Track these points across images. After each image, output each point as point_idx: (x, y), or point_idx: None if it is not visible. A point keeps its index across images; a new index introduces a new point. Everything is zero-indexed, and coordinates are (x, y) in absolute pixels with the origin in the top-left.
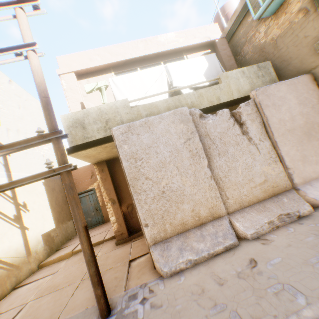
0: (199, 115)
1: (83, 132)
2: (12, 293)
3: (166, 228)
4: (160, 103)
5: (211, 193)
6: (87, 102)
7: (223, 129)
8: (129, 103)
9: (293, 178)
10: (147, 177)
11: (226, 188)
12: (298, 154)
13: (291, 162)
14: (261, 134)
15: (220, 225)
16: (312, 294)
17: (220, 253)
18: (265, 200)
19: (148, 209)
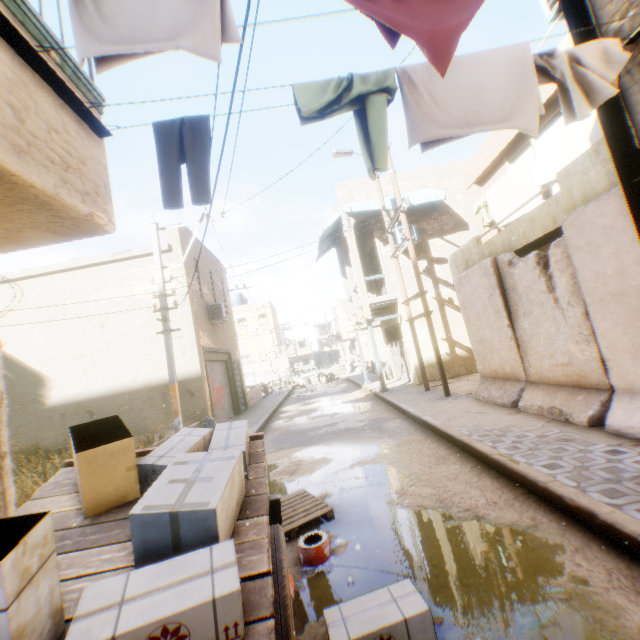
0: (506, 263)
1: (457, 272)
2: (475, 373)
3: (486, 369)
4: (495, 238)
5: (510, 354)
6: (490, 212)
7: (528, 282)
8: (476, 242)
9: (608, 376)
10: (472, 324)
11: (527, 355)
12: (624, 340)
13: (609, 350)
14: (572, 295)
15: (513, 387)
16: (445, 422)
17: (499, 405)
18: (565, 386)
19: (475, 349)
